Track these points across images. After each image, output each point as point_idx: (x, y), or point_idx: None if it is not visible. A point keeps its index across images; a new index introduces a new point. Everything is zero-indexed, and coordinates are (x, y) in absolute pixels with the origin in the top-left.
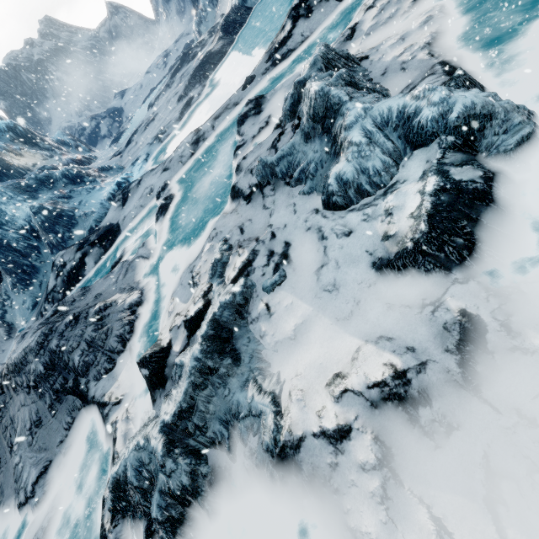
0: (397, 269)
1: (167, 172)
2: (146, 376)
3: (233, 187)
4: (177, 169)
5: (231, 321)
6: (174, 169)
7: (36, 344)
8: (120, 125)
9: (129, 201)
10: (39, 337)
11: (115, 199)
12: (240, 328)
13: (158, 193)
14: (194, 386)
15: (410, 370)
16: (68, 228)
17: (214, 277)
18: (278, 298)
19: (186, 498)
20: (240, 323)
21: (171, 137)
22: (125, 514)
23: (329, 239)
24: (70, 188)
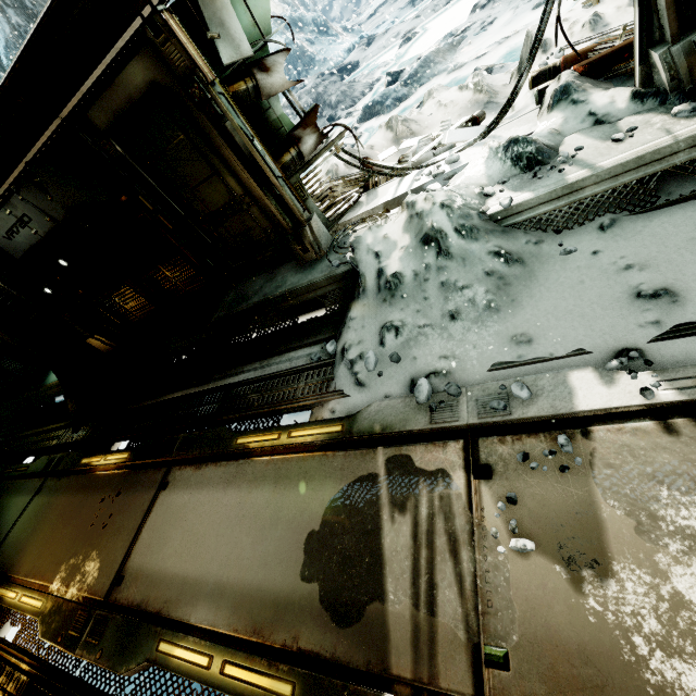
0: (541, 6)
1: (418, 19)
2: (388, 80)
3: (475, 5)
4: (428, 17)
5: (447, 49)
6: (425, 17)
7: (310, 87)
8: (355, 8)
9: (372, 46)
10: (312, 84)
11: (360, 44)
12: (451, 53)
13: (405, 34)
14: (420, 67)
15: (521, 30)
16: (307, 69)
17: (443, 41)
18: (477, 38)
19: (403, 98)
20: (451, 51)
21: (426, 2)
22: (366, 121)
23: (519, 7)
24: (316, 35)
